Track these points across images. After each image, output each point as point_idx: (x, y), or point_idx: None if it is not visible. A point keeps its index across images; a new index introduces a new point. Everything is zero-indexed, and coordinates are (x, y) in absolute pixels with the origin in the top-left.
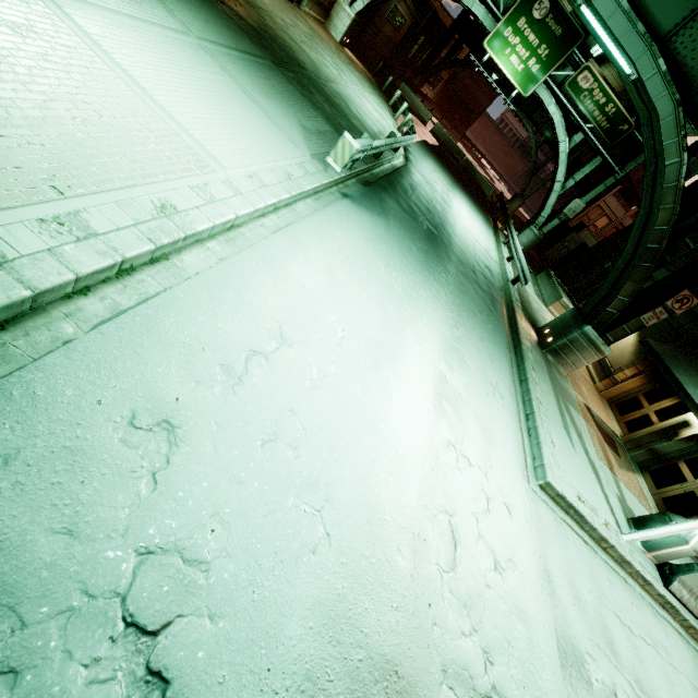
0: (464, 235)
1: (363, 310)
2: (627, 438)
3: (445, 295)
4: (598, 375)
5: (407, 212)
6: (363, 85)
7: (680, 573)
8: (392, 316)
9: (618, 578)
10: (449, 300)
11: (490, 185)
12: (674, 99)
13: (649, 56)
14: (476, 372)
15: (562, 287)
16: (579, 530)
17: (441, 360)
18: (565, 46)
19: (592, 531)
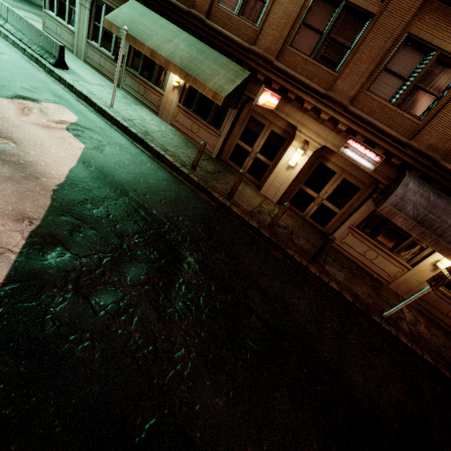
0: None
1: None
2: None
3: None
4: None
5: None
6: None
7: None
8: None
9: None
10: None
11: None
12: None
13: None
14: None
15: None
16: None
17: None
18: None
19: None
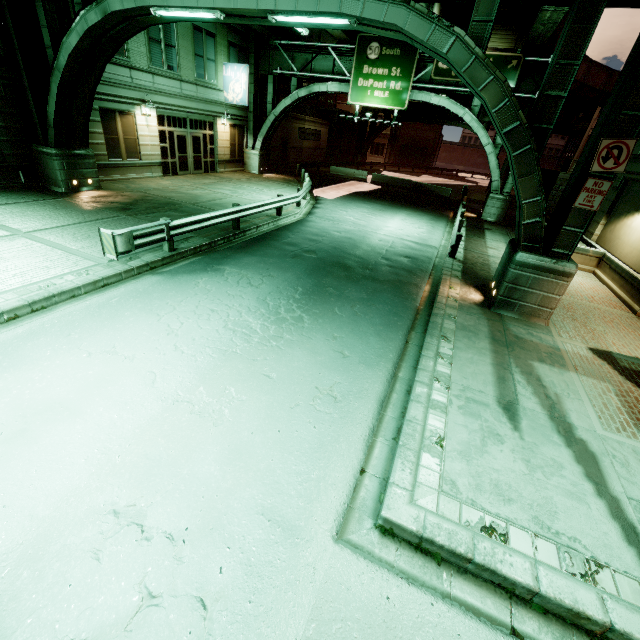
0: (375, 242)
1: (65, 373)
2: None
3: (280, 309)
4: (635, 301)
5: (266, 254)
6: (271, 187)
7: None
8: (125, 365)
9: None
10: (286, 312)
11: (445, 188)
12: (399, 2)
13: None
14: (283, 382)
15: None
16: (501, 605)
17: (199, 388)
18: (410, 55)
19: (542, 600)
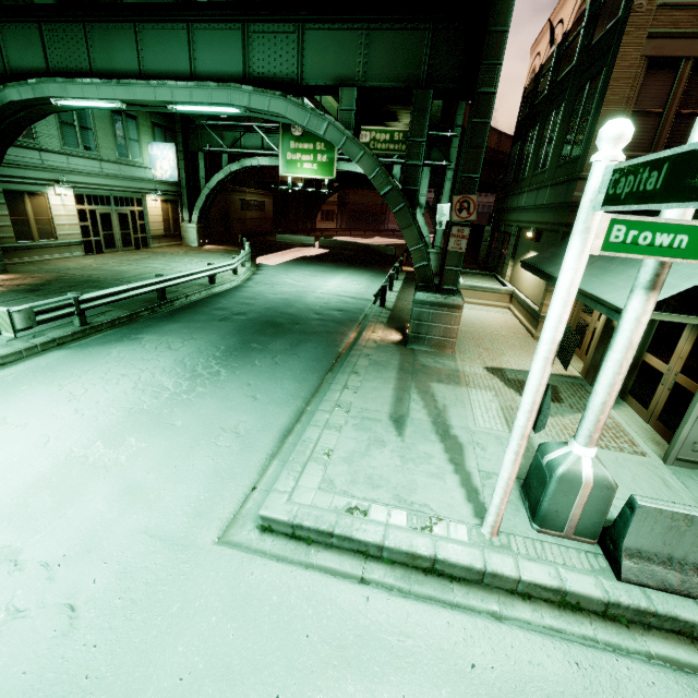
0: (310, 300)
1: None
2: (584, 371)
3: (198, 367)
4: (533, 326)
5: (192, 320)
6: (210, 258)
7: (619, 538)
8: (15, 432)
9: (443, 621)
10: (203, 369)
11: (389, 247)
12: (278, 96)
13: (235, 92)
14: (188, 427)
15: (480, 274)
16: (357, 564)
17: (96, 443)
18: None
19: (388, 553)
